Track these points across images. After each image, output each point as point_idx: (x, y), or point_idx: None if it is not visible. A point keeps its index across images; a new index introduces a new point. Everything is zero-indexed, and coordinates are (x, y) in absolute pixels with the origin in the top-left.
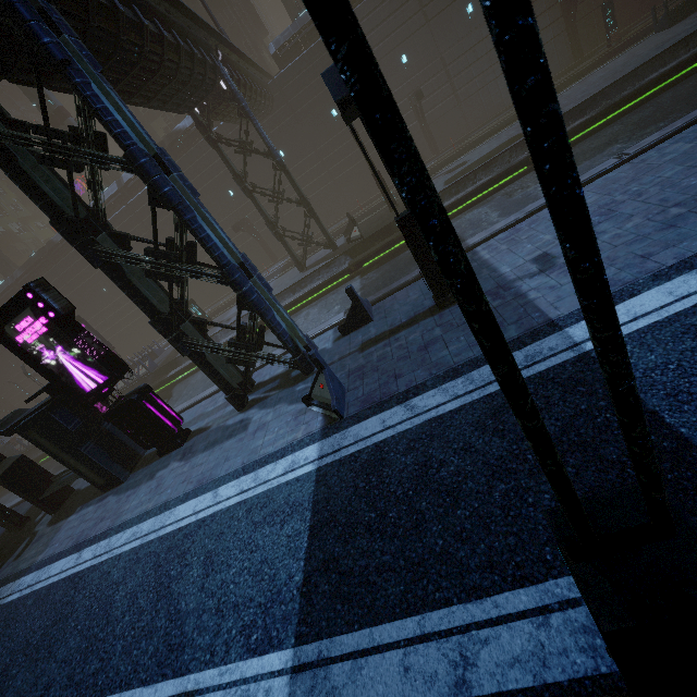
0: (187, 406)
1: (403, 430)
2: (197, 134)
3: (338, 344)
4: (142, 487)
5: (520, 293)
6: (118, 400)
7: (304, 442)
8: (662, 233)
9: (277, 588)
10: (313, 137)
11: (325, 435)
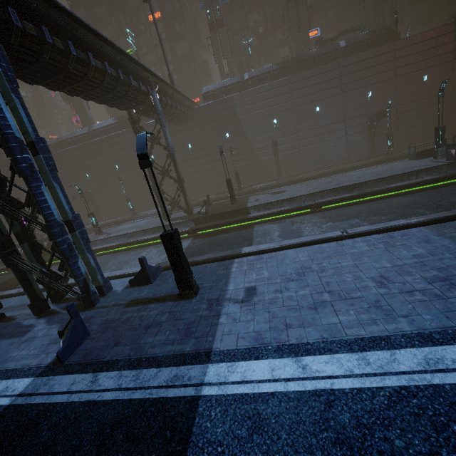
0: None
1: (71, 401)
2: (145, 119)
3: (123, 292)
4: None
5: (219, 312)
6: None
7: (29, 372)
8: (308, 311)
9: None
10: (211, 143)
11: (42, 372)
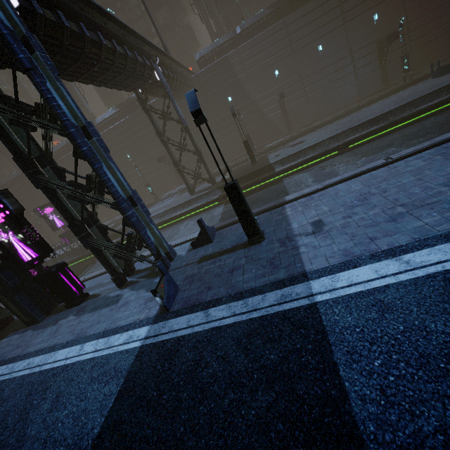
0: (98, 274)
1: (196, 331)
2: None
3: (188, 254)
4: (48, 329)
5: (296, 246)
6: (44, 269)
7: (142, 323)
8: (387, 224)
9: (82, 435)
10: (215, 111)
11: (155, 321)
